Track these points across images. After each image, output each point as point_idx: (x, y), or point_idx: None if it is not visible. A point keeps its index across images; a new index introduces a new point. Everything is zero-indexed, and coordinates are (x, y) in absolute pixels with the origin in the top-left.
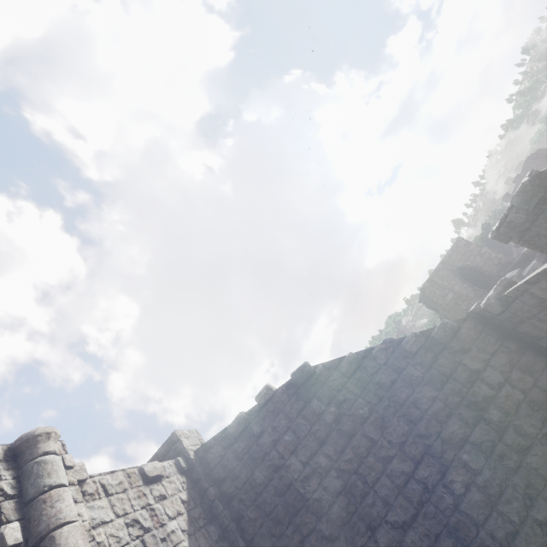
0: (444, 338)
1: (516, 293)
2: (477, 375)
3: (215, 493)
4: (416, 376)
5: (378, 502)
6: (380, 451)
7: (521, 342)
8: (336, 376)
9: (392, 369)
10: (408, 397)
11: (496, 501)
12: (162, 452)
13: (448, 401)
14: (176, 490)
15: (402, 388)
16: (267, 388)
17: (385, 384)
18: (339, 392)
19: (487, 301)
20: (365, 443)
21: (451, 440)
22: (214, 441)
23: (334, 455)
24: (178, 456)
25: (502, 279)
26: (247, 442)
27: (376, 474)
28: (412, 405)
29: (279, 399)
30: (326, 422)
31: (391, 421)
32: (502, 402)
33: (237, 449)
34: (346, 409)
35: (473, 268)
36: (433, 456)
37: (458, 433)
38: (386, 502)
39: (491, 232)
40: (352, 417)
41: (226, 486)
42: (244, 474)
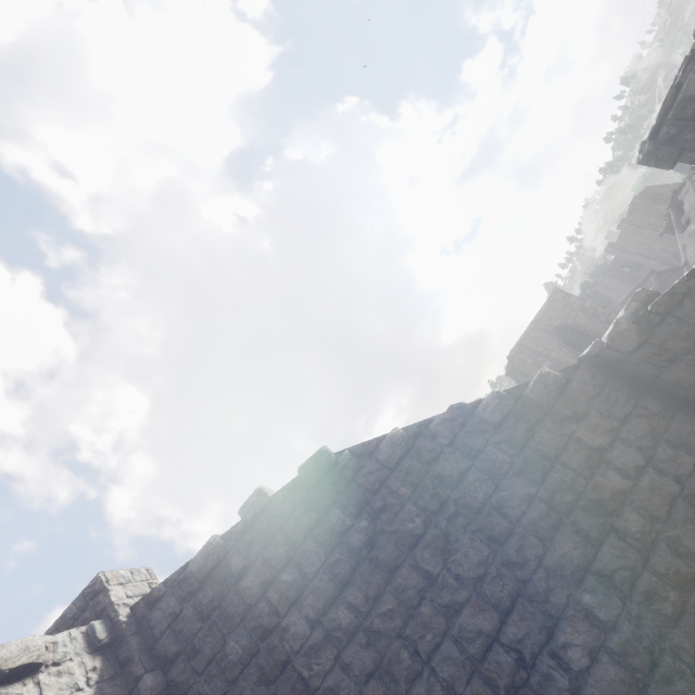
0: (544, 398)
1: (669, 302)
2: (600, 456)
3: (154, 685)
4: (501, 462)
5: (437, 691)
6: (442, 595)
7: (668, 398)
8: (371, 468)
9: (462, 452)
10: (487, 497)
11: (645, 680)
12: (73, 612)
13: (554, 501)
14: (69, 688)
15: (477, 483)
16: (259, 493)
17: (450, 477)
18: (375, 495)
19: (615, 327)
20: (416, 580)
21: (562, 570)
22: (166, 588)
23: (363, 604)
24: (98, 619)
25: (637, 290)
26: (219, 587)
27: (434, 638)
28: (495, 511)
29: (278, 510)
30: (353, 547)
31: (459, 541)
32: (644, 500)
33: (201, 602)
34: (386, 523)
35: (575, 328)
36: (532, 600)
37: (573, 557)
38: (452, 689)
39: (640, 146)
40: (395, 536)
41: (176, 670)
42: (210, 646)
